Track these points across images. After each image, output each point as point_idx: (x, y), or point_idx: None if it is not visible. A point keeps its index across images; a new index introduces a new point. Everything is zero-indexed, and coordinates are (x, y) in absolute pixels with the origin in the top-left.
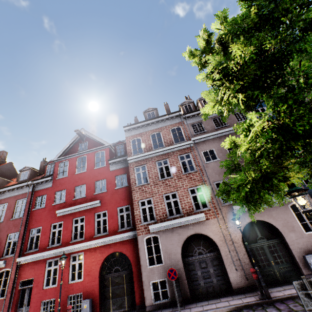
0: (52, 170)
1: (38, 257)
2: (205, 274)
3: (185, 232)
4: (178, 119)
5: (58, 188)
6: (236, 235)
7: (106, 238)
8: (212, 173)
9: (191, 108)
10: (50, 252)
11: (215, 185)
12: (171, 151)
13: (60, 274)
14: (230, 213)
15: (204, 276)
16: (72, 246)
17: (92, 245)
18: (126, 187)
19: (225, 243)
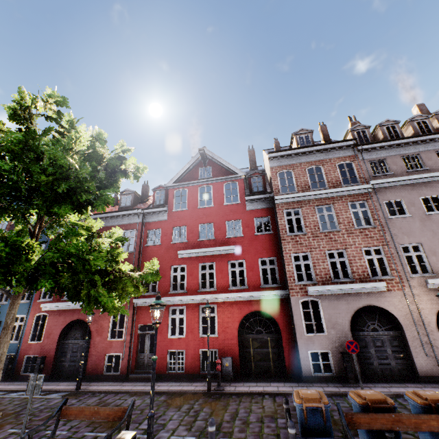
0: (162, 198)
1: None
2: (380, 354)
3: (356, 302)
4: (349, 151)
5: (176, 223)
6: (428, 315)
7: (246, 293)
8: (398, 233)
9: (366, 136)
10: (175, 299)
11: (401, 249)
12: (338, 195)
13: (188, 325)
14: (422, 288)
15: (379, 356)
16: (203, 296)
17: (228, 298)
18: (270, 235)
19: (412, 323)
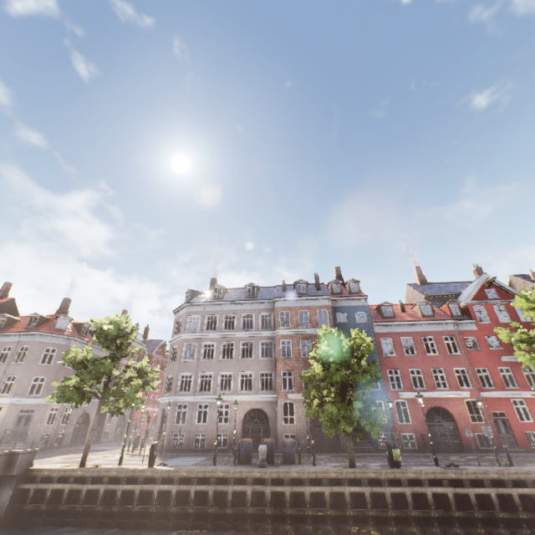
0: (457, 311)
1: (501, 394)
2: None
3: None
4: None
5: (486, 334)
6: None
7: None
8: None
9: None
10: (516, 393)
11: None
12: None
13: (532, 413)
14: None
15: None
16: None
17: None
18: None
19: None
